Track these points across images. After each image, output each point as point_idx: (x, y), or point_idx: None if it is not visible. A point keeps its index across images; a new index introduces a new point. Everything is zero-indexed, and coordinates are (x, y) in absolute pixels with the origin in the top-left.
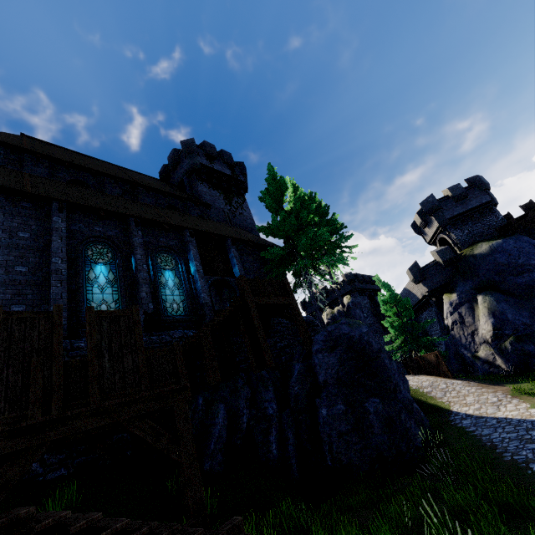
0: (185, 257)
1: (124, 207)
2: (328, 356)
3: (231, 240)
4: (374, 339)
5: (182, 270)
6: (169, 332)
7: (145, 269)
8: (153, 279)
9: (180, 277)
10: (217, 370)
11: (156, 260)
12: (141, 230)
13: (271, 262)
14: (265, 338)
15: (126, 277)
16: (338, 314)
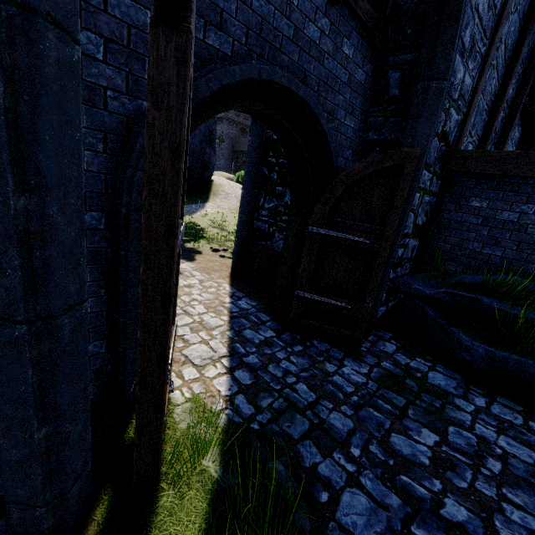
0: None
1: None
2: None
3: None
4: None
5: None
6: None
7: None
8: None
9: None
10: None
11: None
12: None
13: None
14: None
15: None
16: None
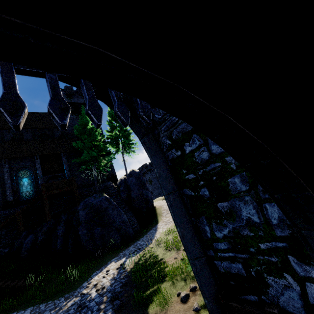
0: (35, 169)
1: (2, 152)
2: (82, 212)
3: (63, 153)
4: (105, 203)
5: (32, 176)
6: (20, 207)
7: (9, 182)
8: (15, 185)
9: (31, 180)
10: (22, 226)
11: (19, 174)
12: (10, 162)
13: (84, 161)
14: (49, 210)
15: (1, 187)
16: (121, 181)
